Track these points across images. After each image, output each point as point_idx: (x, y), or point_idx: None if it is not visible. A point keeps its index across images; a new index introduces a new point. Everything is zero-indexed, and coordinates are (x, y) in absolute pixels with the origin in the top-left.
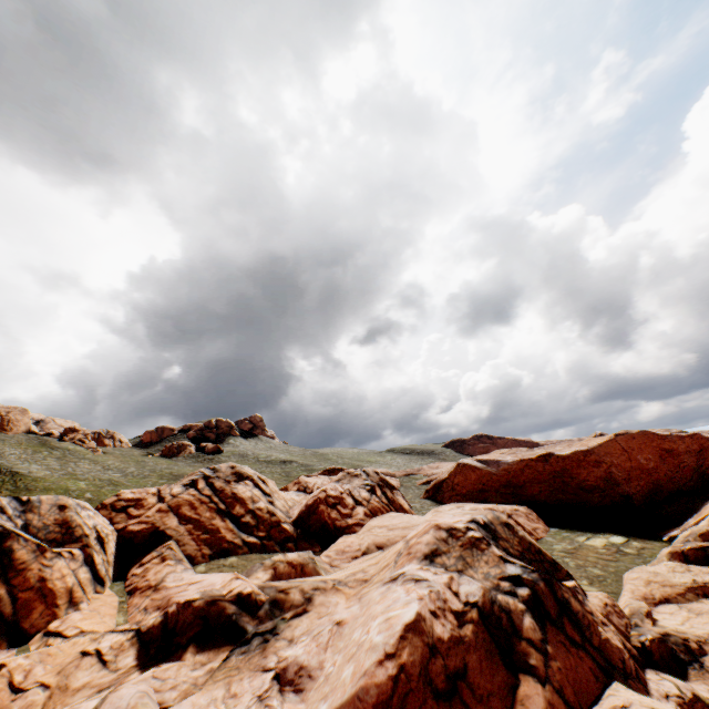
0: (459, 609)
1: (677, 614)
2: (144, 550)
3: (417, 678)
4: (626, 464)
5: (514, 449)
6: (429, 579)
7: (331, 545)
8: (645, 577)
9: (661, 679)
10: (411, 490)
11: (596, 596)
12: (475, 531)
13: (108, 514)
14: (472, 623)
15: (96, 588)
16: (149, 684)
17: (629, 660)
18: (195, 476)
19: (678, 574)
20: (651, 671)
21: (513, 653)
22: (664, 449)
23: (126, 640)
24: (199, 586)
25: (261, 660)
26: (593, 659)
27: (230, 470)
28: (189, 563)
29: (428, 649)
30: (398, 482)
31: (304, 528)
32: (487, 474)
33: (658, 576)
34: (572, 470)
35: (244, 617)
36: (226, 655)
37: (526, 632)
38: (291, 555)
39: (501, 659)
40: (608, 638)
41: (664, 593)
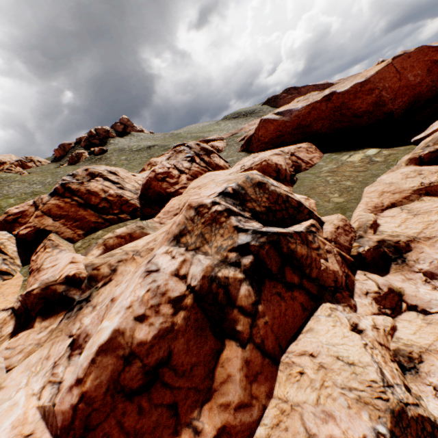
0: (181, 293)
1: (398, 217)
2: (38, 243)
3: (103, 397)
4: (396, 86)
5: (308, 95)
6: (160, 270)
7: (163, 208)
8: (380, 190)
9: (367, 280)
10: (233, 147)
11: (331, 223)
12: (219, 205)
13: (5, 227)
14: (185, 310)
15: (4, 278)
16: (1, 355)
17: (342, 277)
18: (57, 186)
19: (410, 180)
20: (361, 273)
21: (224, 322)
22: (434, 61)
23: (8, 316)
24: (53, 270)
25: (72, 327)
26: (306, 293)
27: (85, 173)
28: (70, 243)
29: (122, 362)
30: (224, 143)
31: (146, 200)
32: (283, 123)
33: (392, 186)
34: (349, 103)
35: (71, 292)
36: (62, 318)
37: (240, 300)
38: (120, 230)
39: (211, 331)
40: (327, 267)
41: (392, 200)
